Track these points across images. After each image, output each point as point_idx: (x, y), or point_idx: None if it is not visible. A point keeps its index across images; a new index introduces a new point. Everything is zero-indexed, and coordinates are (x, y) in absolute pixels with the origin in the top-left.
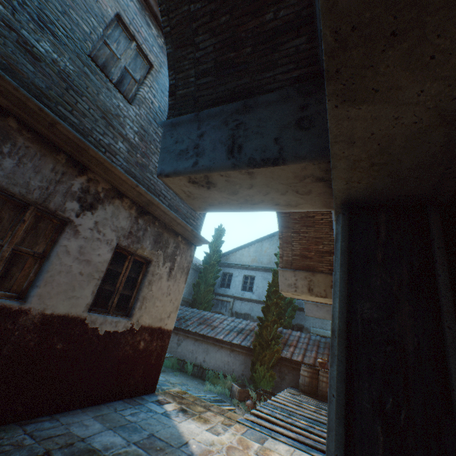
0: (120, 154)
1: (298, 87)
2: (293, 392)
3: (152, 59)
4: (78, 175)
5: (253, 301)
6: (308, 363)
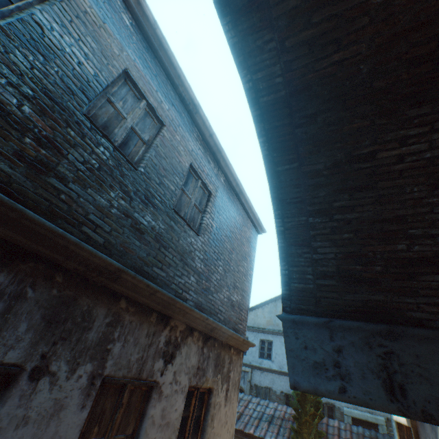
0: (191, 288)
1: None
2: None
3: (211, 188)
4: (163, 328)
5: (273, 371)
6: None
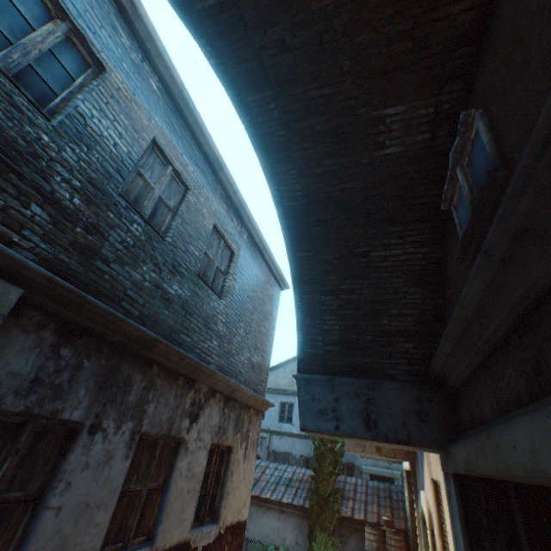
0: (214, 351)
1: (413, 384)
2: None
3: (234, 247)
4: (189, 391)
5: (293, 435)
6: (372, 521)
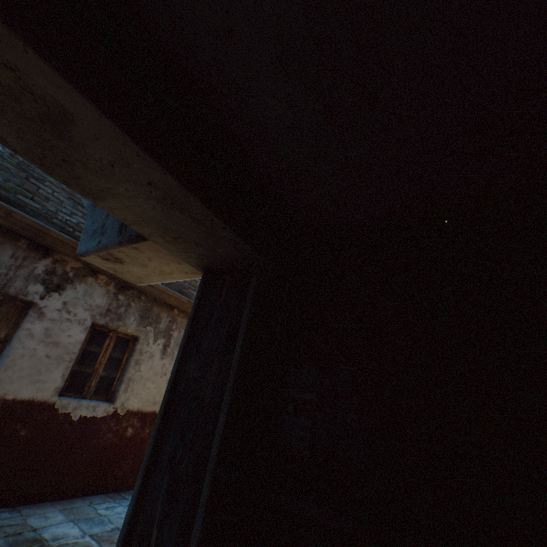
0: None
1: None
2: None
3: None
4: (42, 258)
5: None
6: None
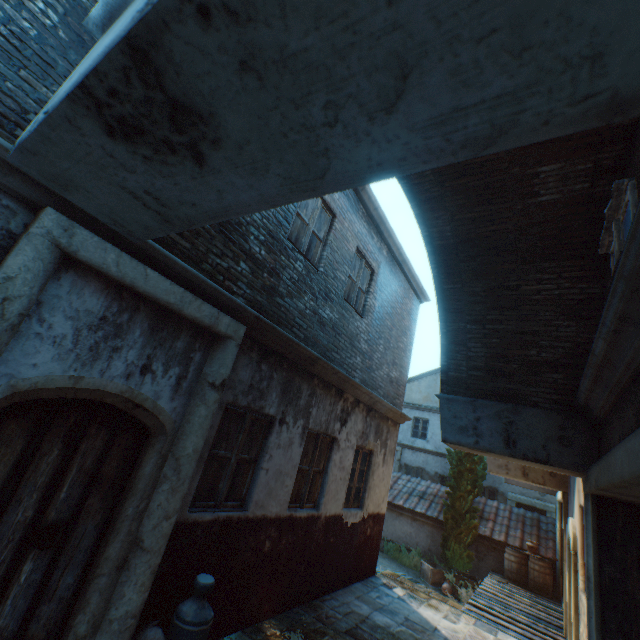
0: (357, 367)
1: (557, 412)
2: (499, 579)
3: (374, 266)
4: (339, 400)
5: (427, 451)
6: (514, 545)
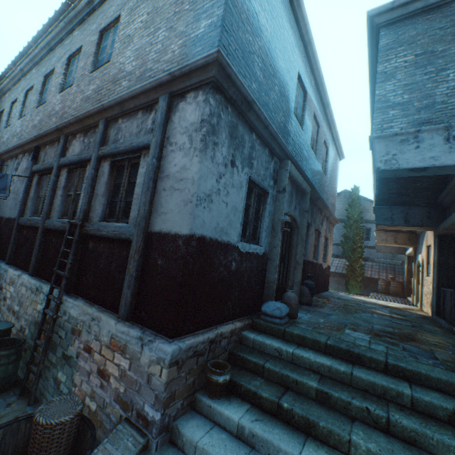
0: (324, 199)
1: (427, 207)
2: (377, 293)
3: (328, 147)
4: (320, 215)
5: None
6: (382, 279)
